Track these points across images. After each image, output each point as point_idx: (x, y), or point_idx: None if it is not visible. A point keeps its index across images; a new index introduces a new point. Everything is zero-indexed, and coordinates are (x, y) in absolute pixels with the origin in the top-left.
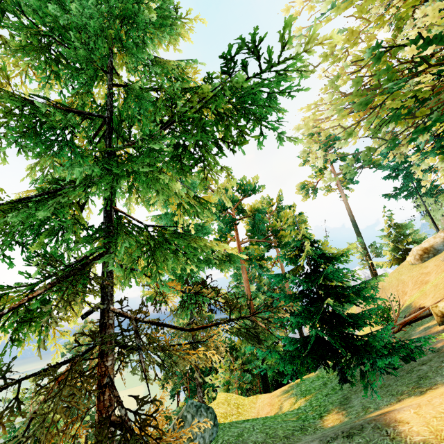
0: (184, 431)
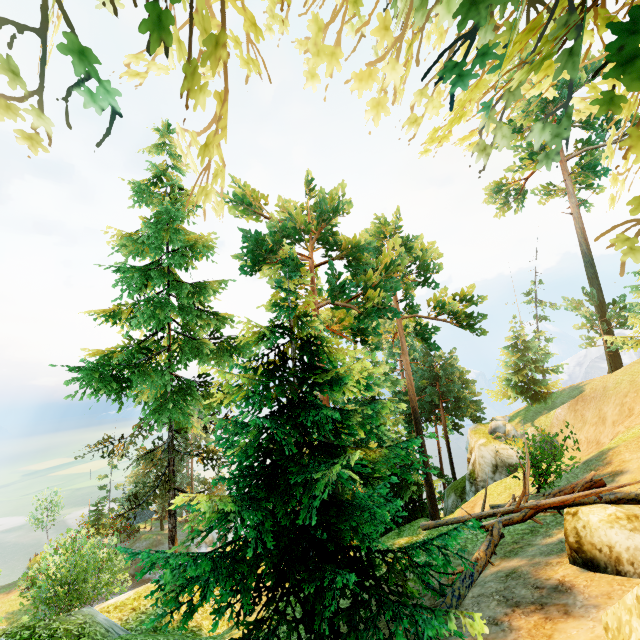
0: None
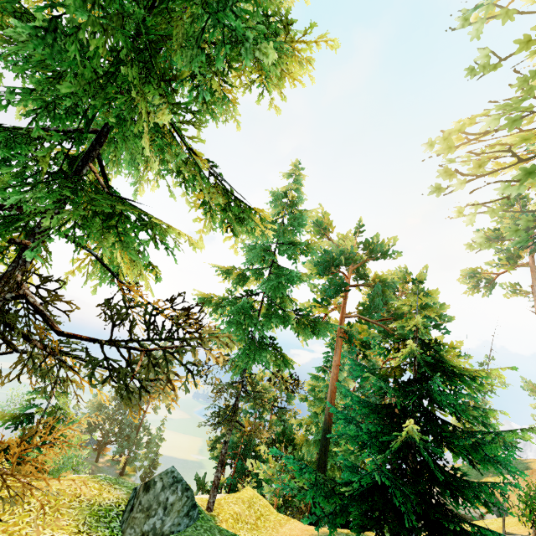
0: (44, 480)
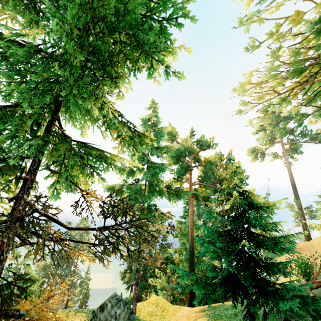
0: (63, 317)
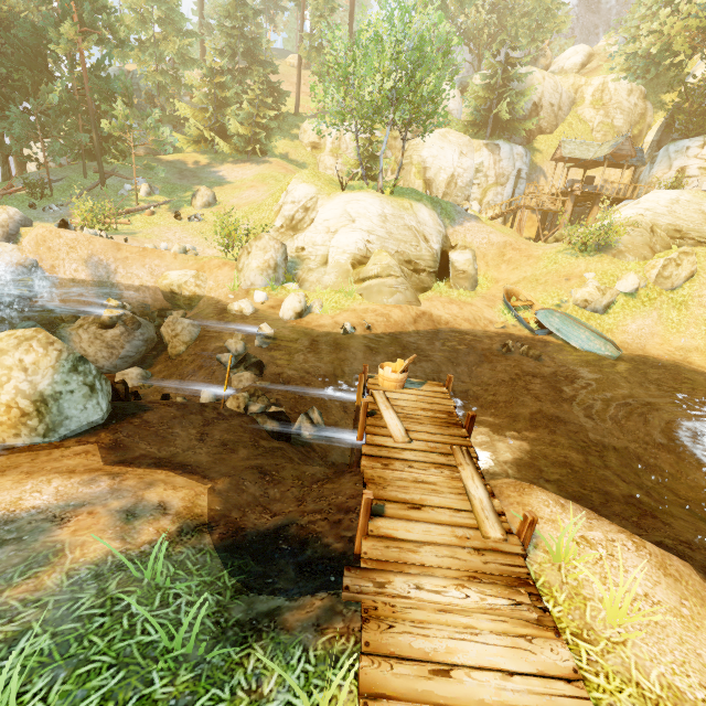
0: None
